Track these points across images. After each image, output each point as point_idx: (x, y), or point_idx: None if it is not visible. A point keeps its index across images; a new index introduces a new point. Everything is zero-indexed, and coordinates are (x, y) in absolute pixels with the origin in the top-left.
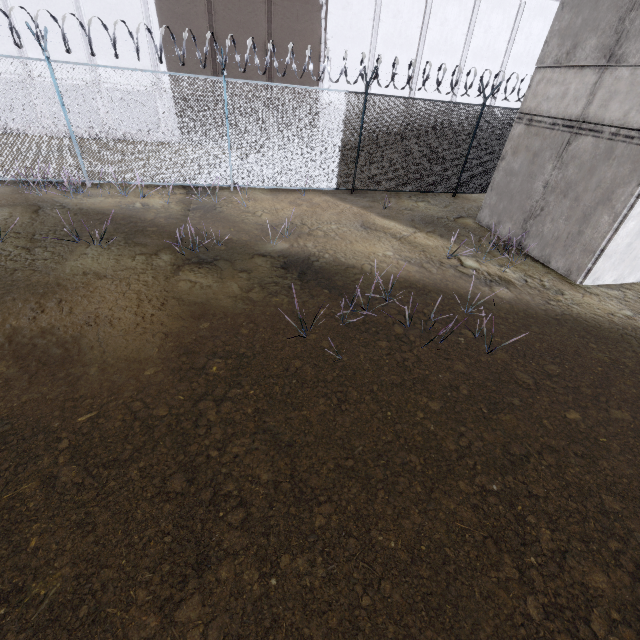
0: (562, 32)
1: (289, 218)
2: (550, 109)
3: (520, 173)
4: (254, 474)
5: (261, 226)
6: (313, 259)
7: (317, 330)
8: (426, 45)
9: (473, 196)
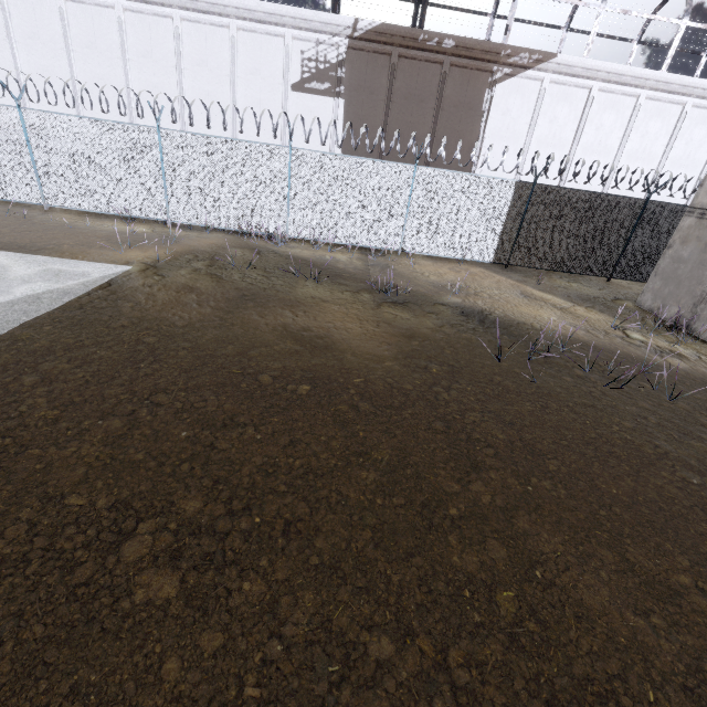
0: None
1: (453, 281)
2: None
3: (690, 260)
4: (492, 433)
5: (432, 284)
6: (486, 312)
7: (507, 360)
8: (579, 146)
9: (627, 284)
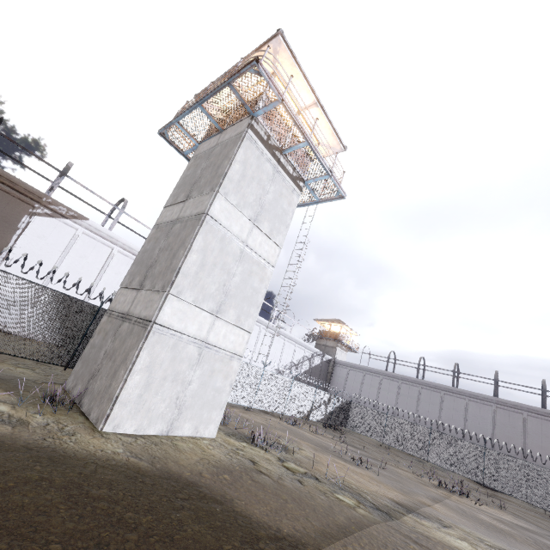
0: (131, 273)
1: None
2: (119, 308)
3: (97, 346)
4: None
5: None
6: None
7: None
8: (103, 280)
9: None
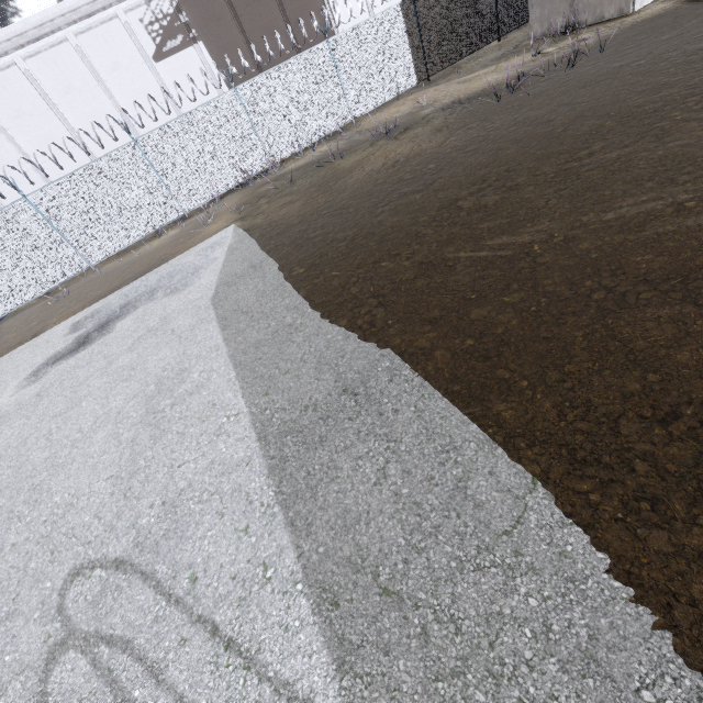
0: None
1: (410, 108)
2: None
3: None
4: (538, 114)
5: (401, 117)
6: (456, 101)
7: (502, 101)
8: None
9: (510, 38)
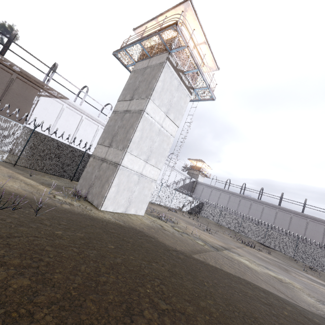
0: (103, 137)
1: None
2: (99, 155)
3: (90, 172)
4: None
5: None
6: None
7: None
8: (78, 134)
9: None
